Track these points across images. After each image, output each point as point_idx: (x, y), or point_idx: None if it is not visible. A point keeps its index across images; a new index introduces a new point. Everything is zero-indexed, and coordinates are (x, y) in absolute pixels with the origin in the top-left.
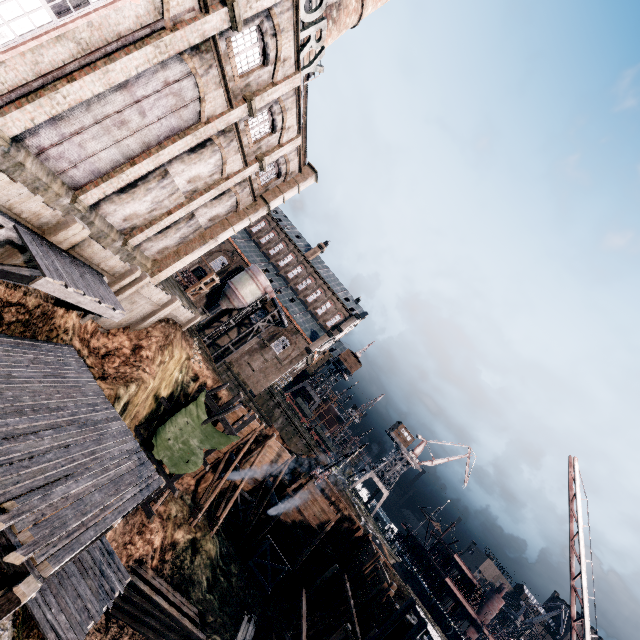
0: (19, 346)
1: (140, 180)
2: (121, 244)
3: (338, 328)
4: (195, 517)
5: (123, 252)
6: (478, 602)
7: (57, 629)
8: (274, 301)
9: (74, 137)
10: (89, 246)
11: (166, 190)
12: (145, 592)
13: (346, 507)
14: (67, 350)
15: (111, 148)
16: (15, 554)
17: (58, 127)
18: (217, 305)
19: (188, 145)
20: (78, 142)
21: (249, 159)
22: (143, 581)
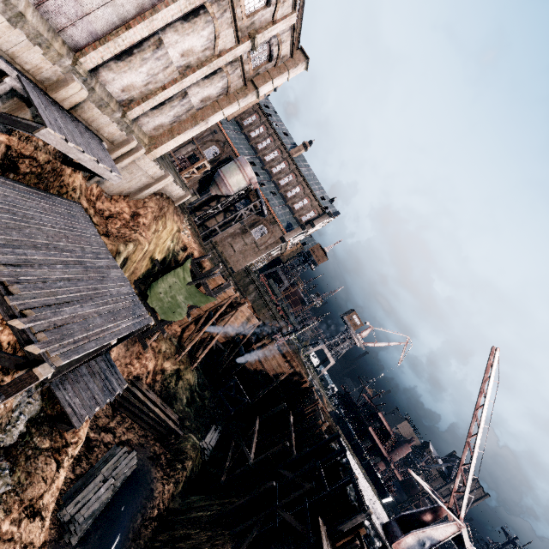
0: (34, 195)
1: (135, 48)
2: (120, 116)
3: (311, 223)
4: (180, 354)
5: (122, 124)
6: (391, 447)
7: (73, 406)
8: (257, 192)
9: None
10: (89, 109)
11: (160, 62)
12: (141, 398)
13: (298, 365)
14: (75, 206)
15: (106, 6)
16: (33, 346)
17: None
18: (207, 191)
19: (181, 11)
20: None
21: (242, 35)
22: (139, 391)
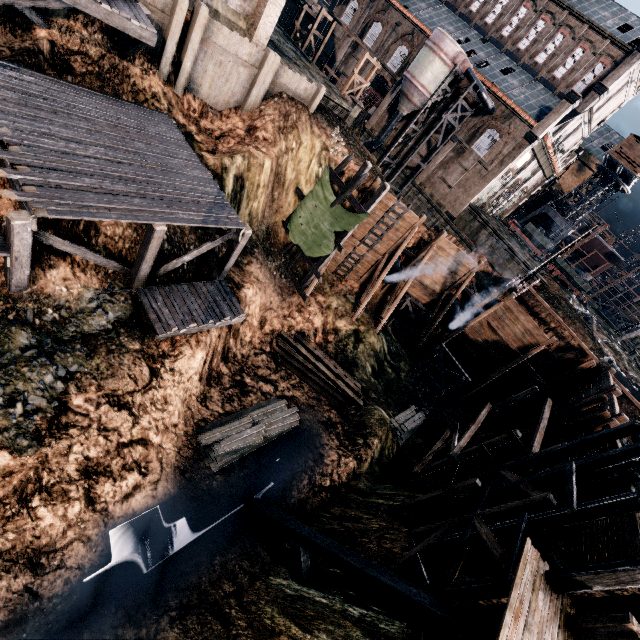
0: (96, 96)
1: None
2: None
3: (596, 88)
4: (355, 312)
5: None
6: None
7: (160, 315)
8: (468, 75)
9: None
10: None
11: None
12: (305, 355)
13: (569, 332)
14: (159, 115)
15: None
16: (10, 192)
17: None
18: (396, 113)
19: None
20: None
21: None
22: (306, 349)
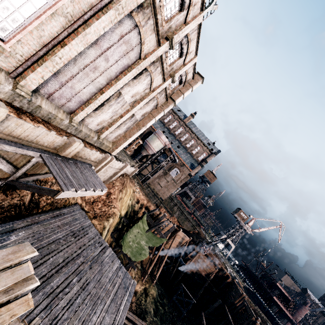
0: (51, 218)
1: (105, 101)
2: (96, 138)
3: (205, 161)
4: (144, 277)
5: (97, 142)
6: (292, 309)
7: None
8: (170, 149)
9: (67, 83)
10: (83, 151)
11: (119, 104)
12: (125, 323)
13: (220, 265)
14: (76, 208)
15: (89, 85)
16: None
17: (58, 78)
18: (140, 153)
19: (133, 75)
20: (70, 85)
21: (165, 76)
22: None
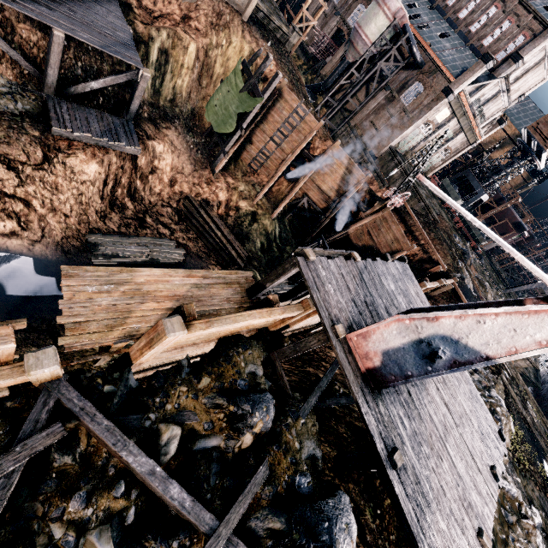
0: None
1: None
2: None
3: (513, 56)
4: (256, 196)
5: None
6: None
7: (60, 117)
8: (405, 29)
9: None
10: None
11: None
12: (204, 217)
13: (428, 243)
14: None
15: None
16: None
17: None
18: (343, 59)
19: None
20: None
21: None
22: (208, 215)
